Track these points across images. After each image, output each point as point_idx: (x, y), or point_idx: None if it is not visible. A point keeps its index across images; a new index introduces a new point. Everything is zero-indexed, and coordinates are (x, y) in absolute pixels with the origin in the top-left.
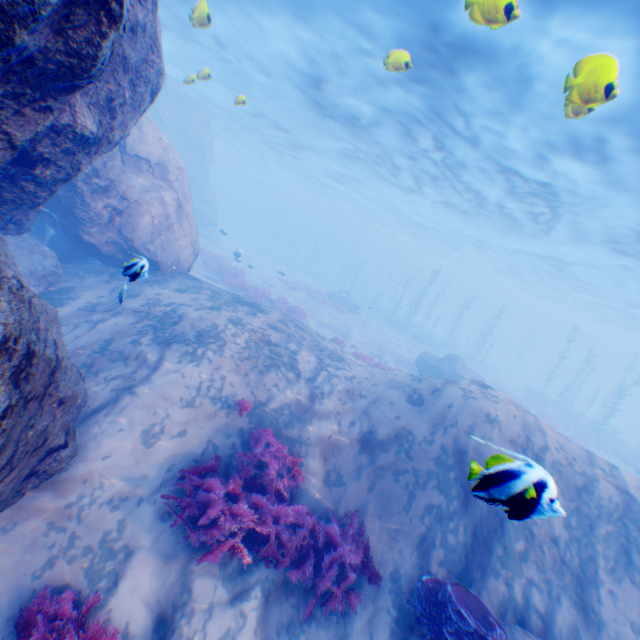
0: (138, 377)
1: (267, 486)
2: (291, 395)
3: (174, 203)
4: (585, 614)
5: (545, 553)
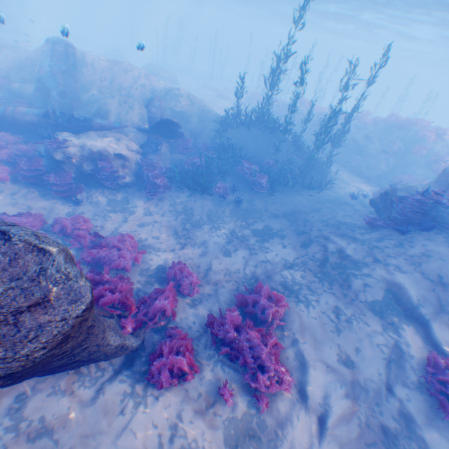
0: None
1: None
2: None
3: None
4: None
5: None
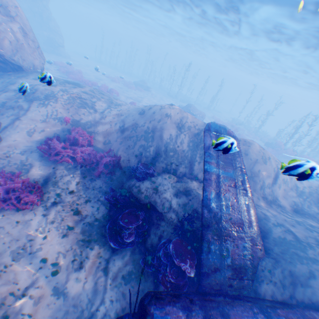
0: (21, 115)
1: (79, 144)
2: (91, 117)
3: (20, 31)
4: (189, 169)
5: (180, 155)
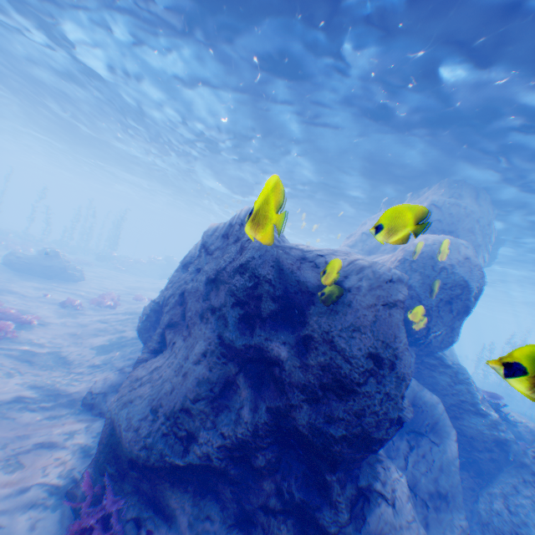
0: None
1: None
2: None
3: None
4: None
5: None
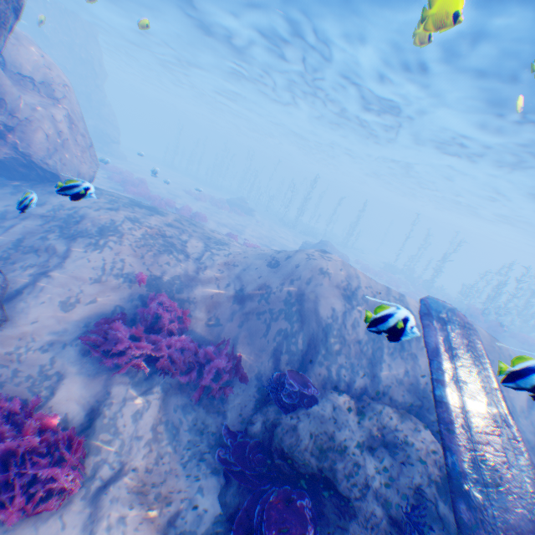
0: (51, 265)
1: (162, 328)
2: (181, 270)
3: (65, 120)
4: (372, 378)
5: (352, 349)
